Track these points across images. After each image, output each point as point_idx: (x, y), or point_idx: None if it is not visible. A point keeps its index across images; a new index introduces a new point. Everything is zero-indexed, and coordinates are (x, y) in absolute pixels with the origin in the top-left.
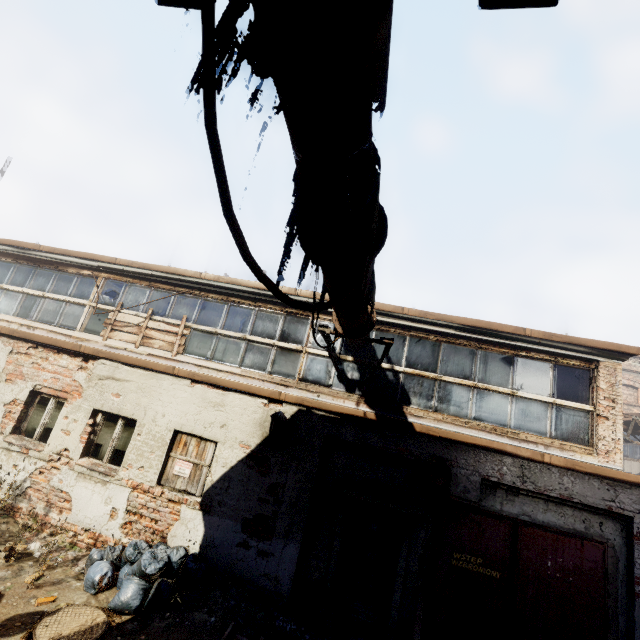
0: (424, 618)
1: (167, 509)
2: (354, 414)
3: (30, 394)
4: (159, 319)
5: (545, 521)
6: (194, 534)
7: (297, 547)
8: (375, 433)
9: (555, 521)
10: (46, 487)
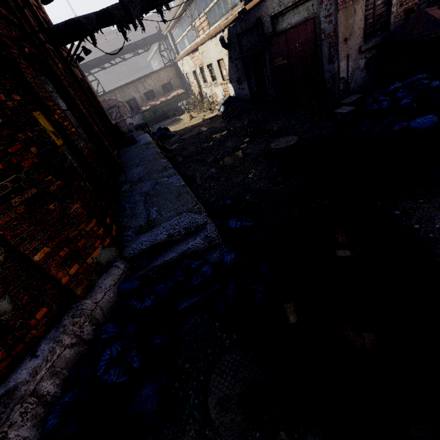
0: (275, 90)
1: (227, 87)
2: (234, 19)
3: (200, 70)
4: (201, 17)
5: (295, 22)
6: (232, 91)
7: (246, 83)
8: (243, 22)
9: (297, 19)
10: (214, 93)
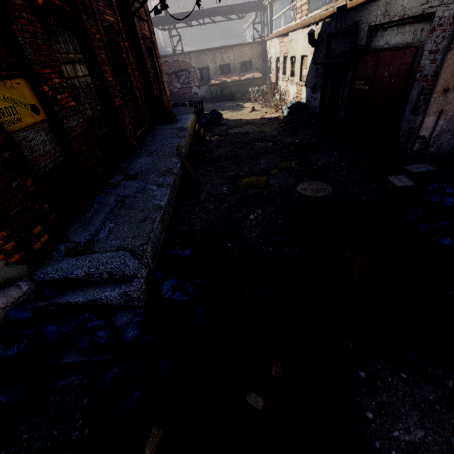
0: (345, 116)
1: (301, 89)
2: (331, 14)
3: (283, 58)
4: None
5: (394, 44)
6: (304, 96)
7: (320, 94)
8: (339, 21)
9: (398, 41)
10: (287, 90)
